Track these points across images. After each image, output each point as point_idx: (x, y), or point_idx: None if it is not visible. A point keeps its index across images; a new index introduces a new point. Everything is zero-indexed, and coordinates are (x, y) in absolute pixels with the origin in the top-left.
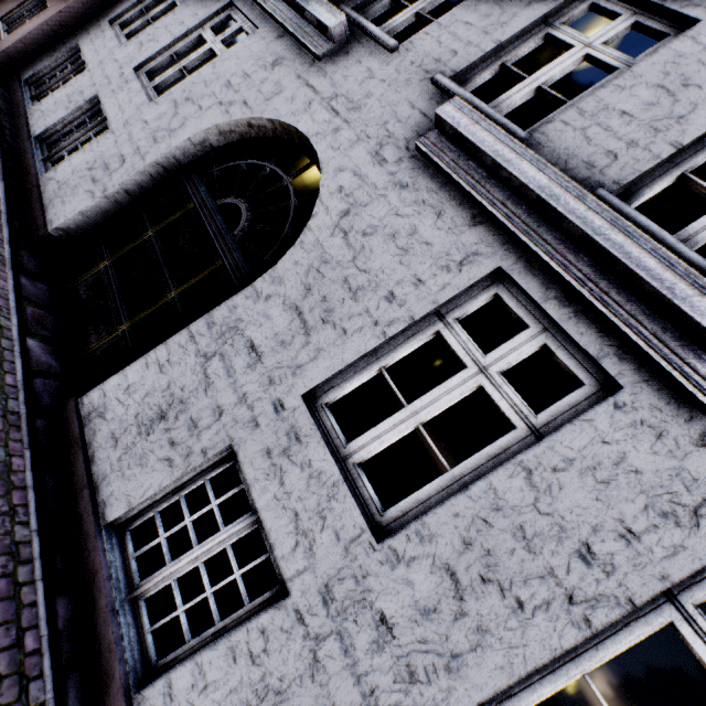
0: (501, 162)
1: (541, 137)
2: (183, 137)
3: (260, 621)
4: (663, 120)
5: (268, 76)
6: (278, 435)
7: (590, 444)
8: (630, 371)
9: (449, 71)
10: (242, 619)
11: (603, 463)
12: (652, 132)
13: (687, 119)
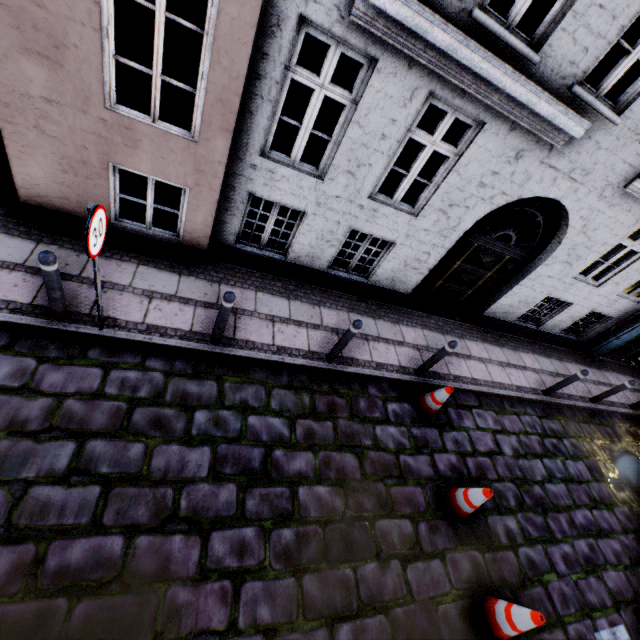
0: None
1: None
2: (466, 228)
3: (567, 309)
4: None
5: (515, 169)
6: (564, 287)
7: None
8: None
9: None
10: (557, 310)
11: None
12: None
13: None
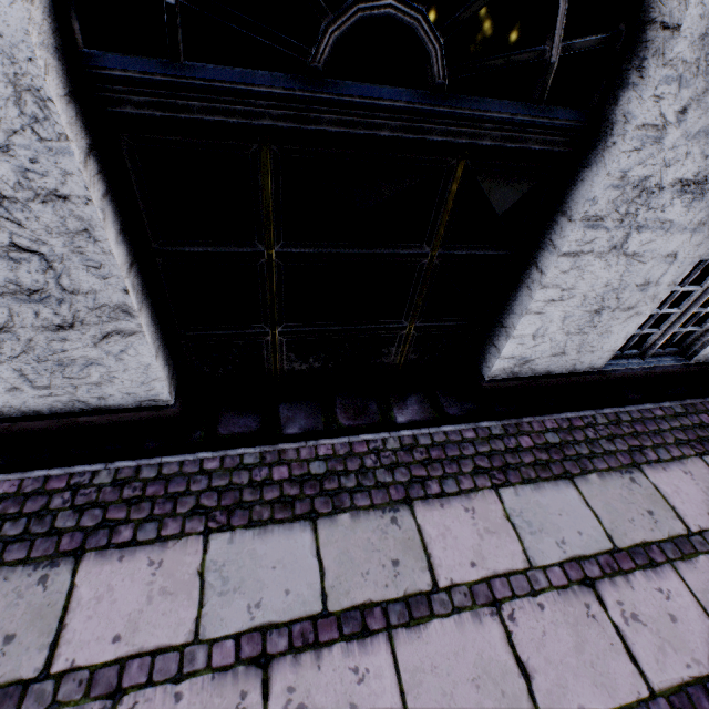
0: None
1: None
2: None
3: None
4: None
5: None
6: None
7: None
8: None
9: None
10: None
11: None
12: None
13: None
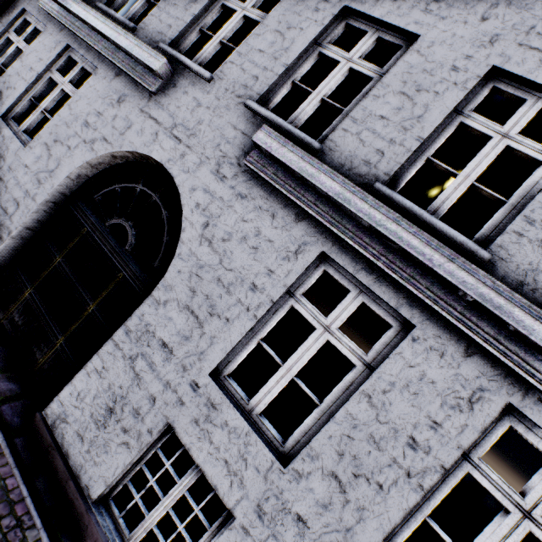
0: (306, 177)
1: (330, 143)
2: (62, 176)
3: (221, 541)
4: (408, 121)
5: (117, 113)
6: (199, 407)
7: (402, 369)
8: (418, 313)
9: (255, 94)
10: (208, 540)
11: (413, 381)
12: (403, 131)
13: (424, 118)
